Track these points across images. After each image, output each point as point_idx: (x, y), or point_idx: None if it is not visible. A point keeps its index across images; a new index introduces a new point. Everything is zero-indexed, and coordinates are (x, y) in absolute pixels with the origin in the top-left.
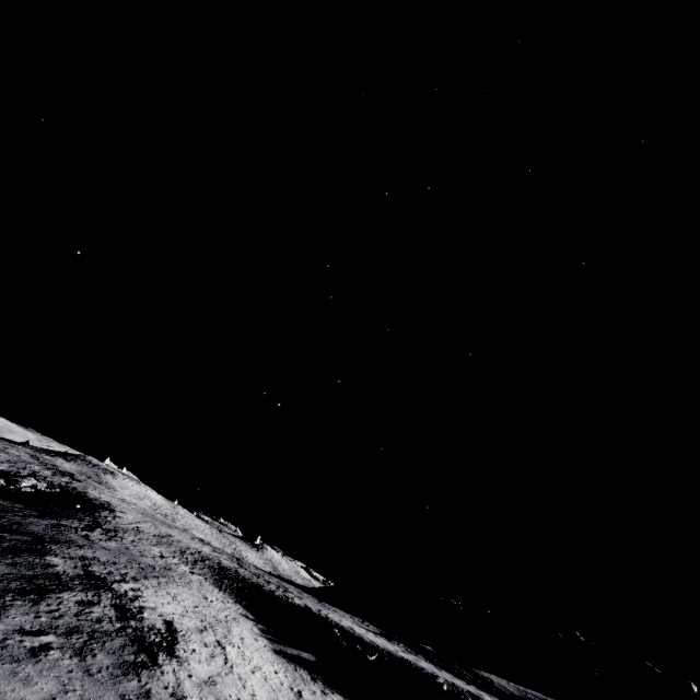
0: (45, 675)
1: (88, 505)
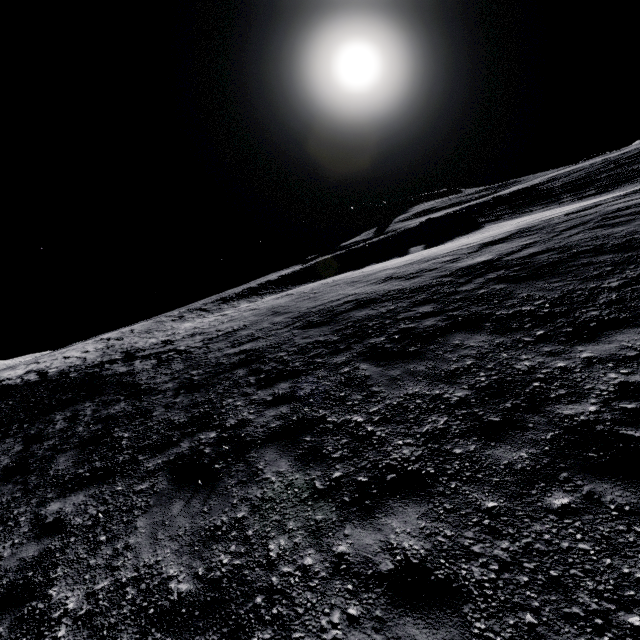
0: None
1: None
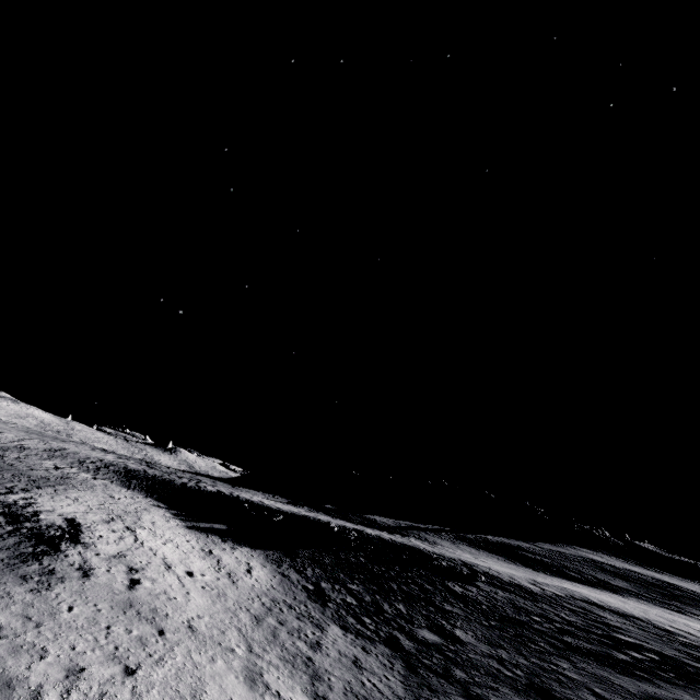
0: None
1: None
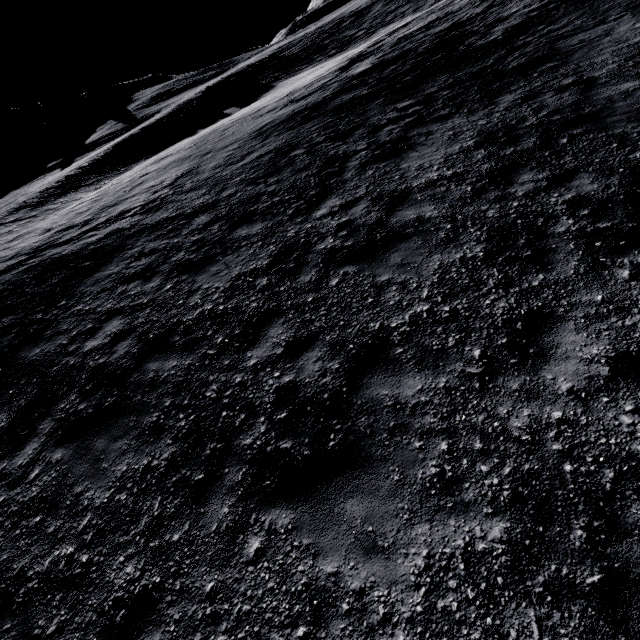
0: None
1: None
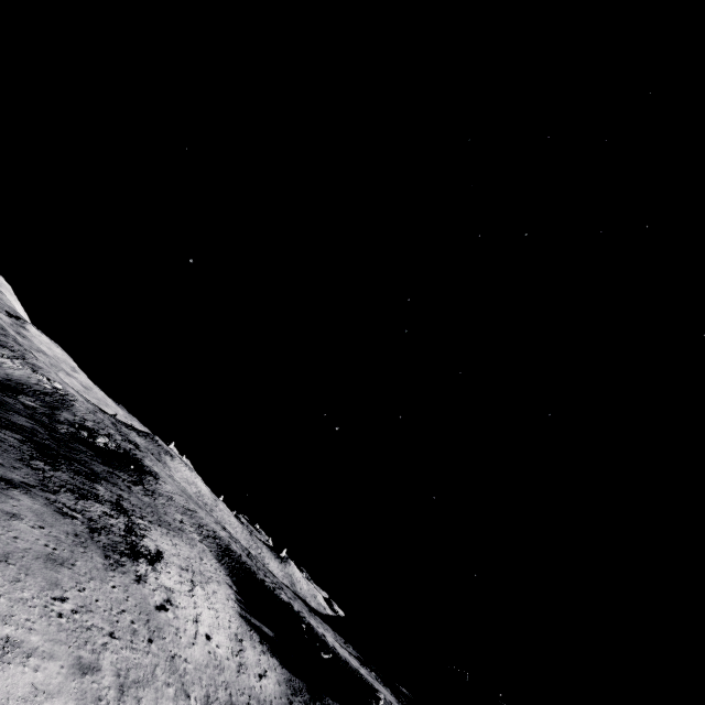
0: (68, 524)
1: (139, 468)
